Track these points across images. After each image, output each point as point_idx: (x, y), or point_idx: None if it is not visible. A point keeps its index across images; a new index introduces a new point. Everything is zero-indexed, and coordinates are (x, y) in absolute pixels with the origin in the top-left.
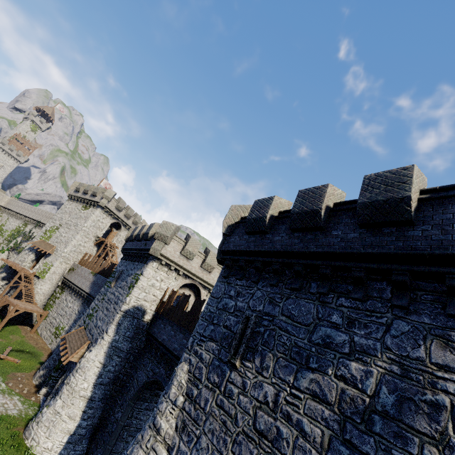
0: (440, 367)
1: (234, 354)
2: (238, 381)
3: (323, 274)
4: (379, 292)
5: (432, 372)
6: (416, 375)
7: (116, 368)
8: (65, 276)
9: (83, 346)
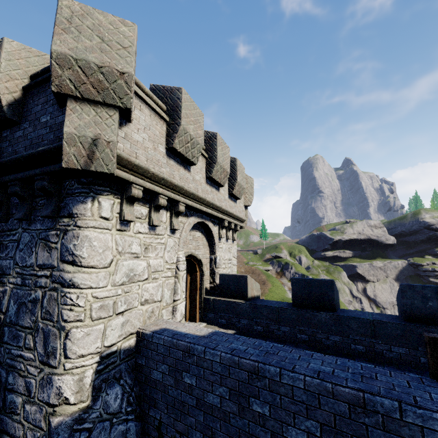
0: (41, 267)
1: None
2: None
3: None
4: (16, 208)
5: (36, 273)
6: (28, 280)
7: None
8: None
9: None
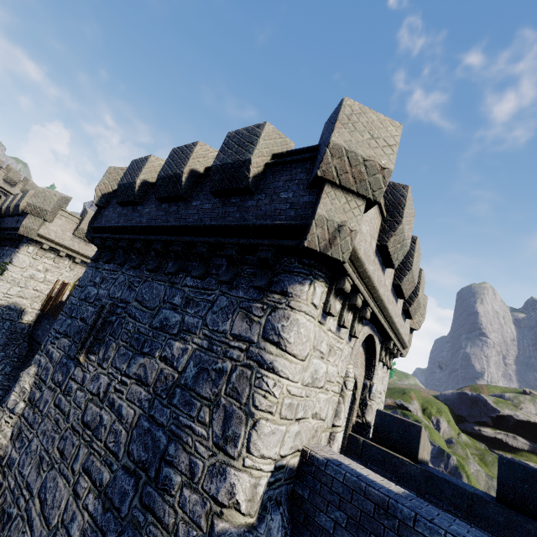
0: (235, 337)
1: (81, 348)
2: (79, 377)
3: (175, 251)
4: (217, 269)
5: (229, 342)
6: (217, 347)
7: None
8: None
9: None
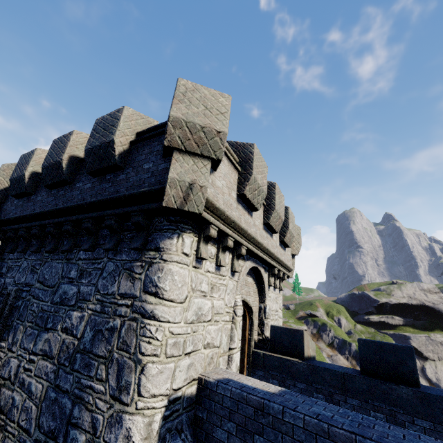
0: (122, 296)
1: None
2: None
3: (65, 230)
4: (104, 239)
5: (117, 302)
6: (108, 308)
7: None
8: None
9: None
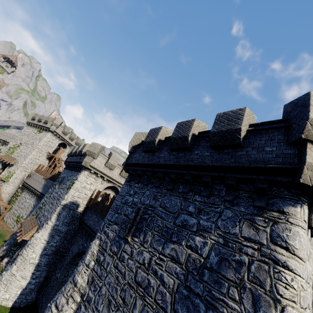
0: (246, 239)
1: (128, 233)
2: (128, 250)
3: (186, 179)
4: (218, 191)
5: (241, 242)
6: (232, 244)
7: (57, 244)
8: (25, 181)
9: (33, 229)
